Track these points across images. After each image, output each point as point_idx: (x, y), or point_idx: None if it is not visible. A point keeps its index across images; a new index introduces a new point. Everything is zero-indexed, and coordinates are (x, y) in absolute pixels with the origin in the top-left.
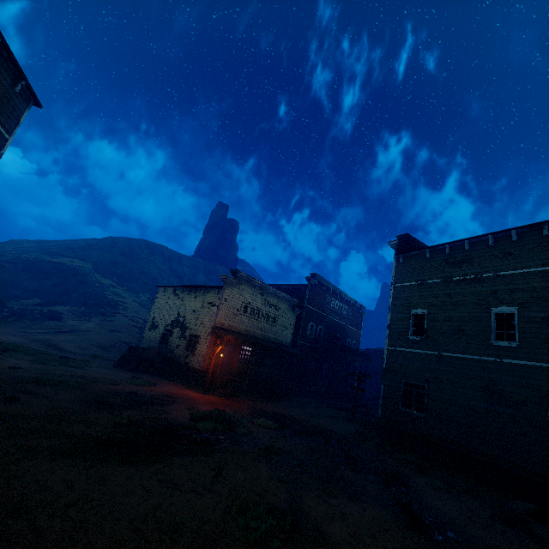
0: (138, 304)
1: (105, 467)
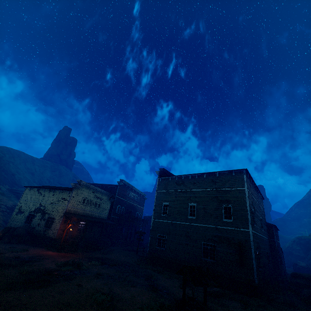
0: (0, 194)
1: (29, 291)
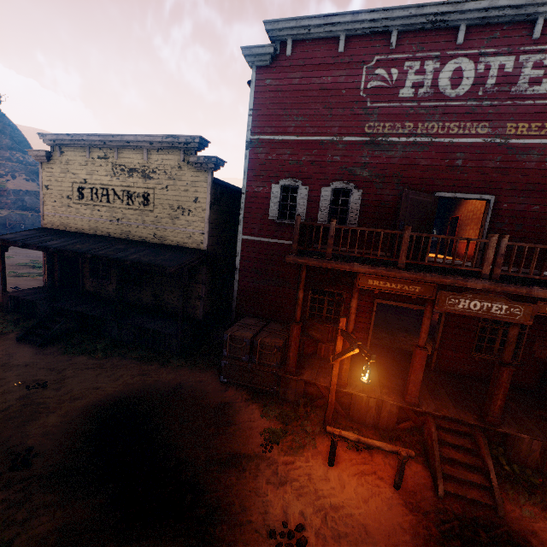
0: None
1: None
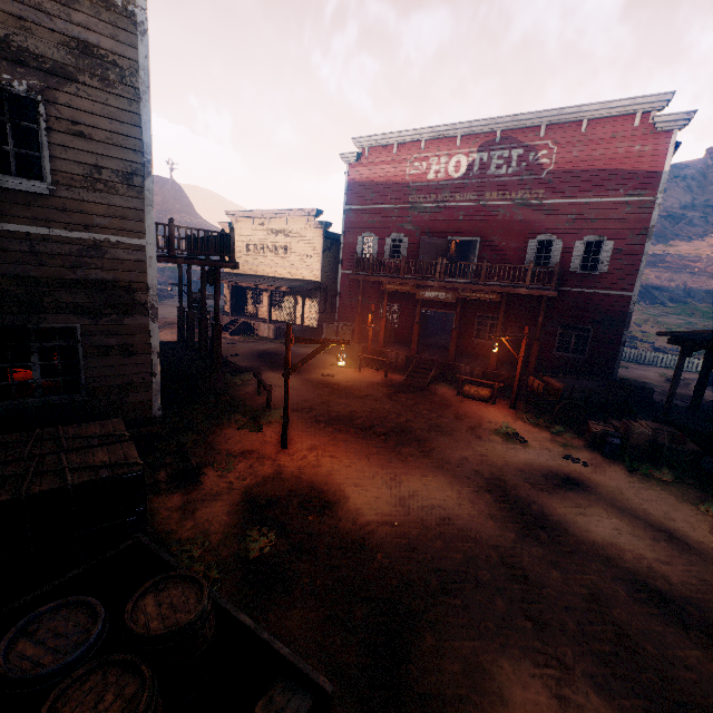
0: None
1: None
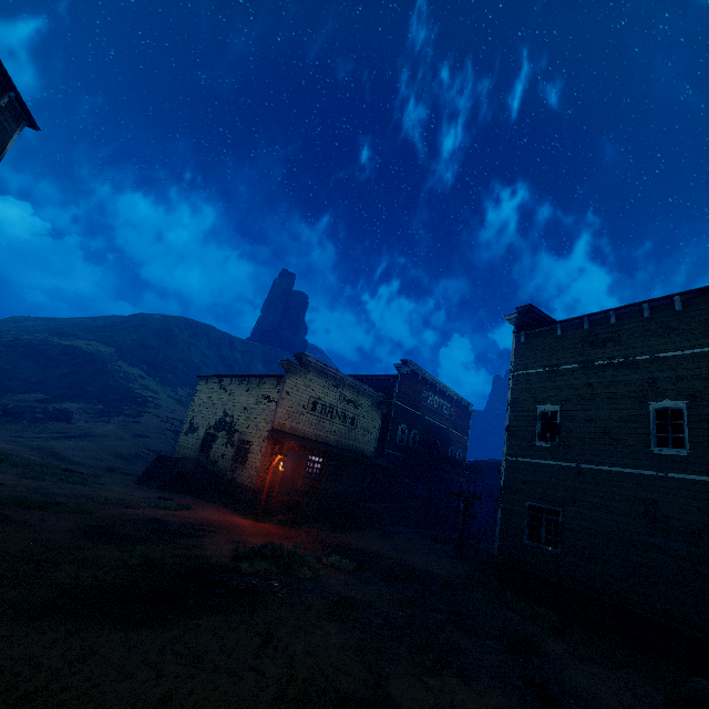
0: (174, 401)
1: (96, 632)
